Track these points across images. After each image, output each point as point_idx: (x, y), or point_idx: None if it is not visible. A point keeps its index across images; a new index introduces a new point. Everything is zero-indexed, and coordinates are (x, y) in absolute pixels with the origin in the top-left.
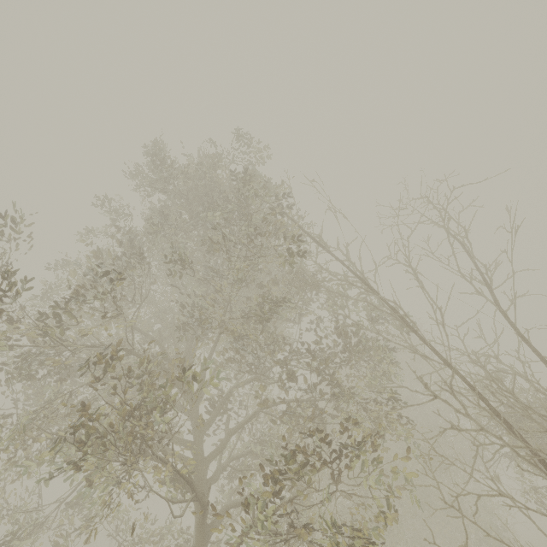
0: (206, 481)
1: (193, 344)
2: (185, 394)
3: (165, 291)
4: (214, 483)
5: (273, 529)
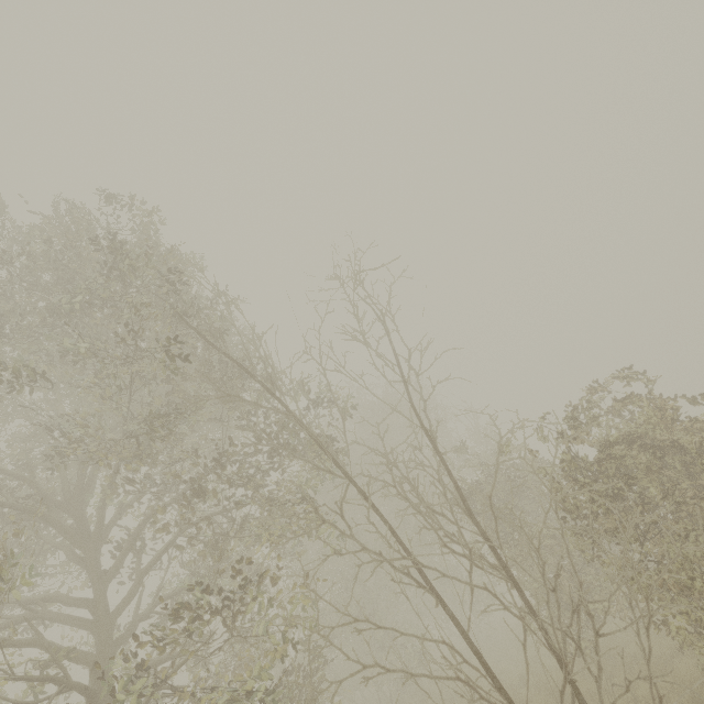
0: (111, 643)
1: (90, 471)
2: (75, 543)
3: (45, 400)
4: (126, 641)
5: (178, 686)
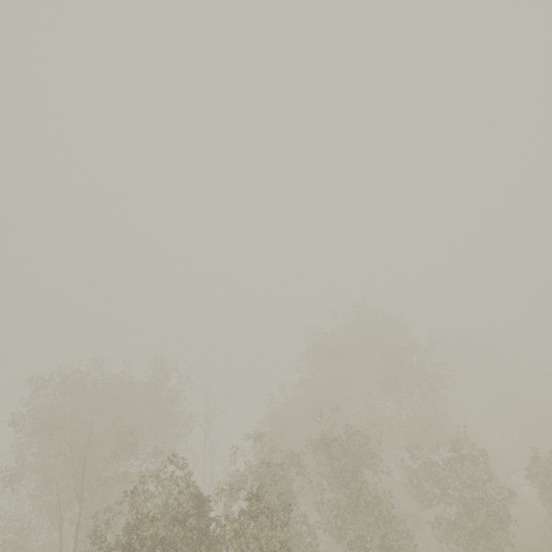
0: None
1: None
2: None
3: None
4: None
5: None
